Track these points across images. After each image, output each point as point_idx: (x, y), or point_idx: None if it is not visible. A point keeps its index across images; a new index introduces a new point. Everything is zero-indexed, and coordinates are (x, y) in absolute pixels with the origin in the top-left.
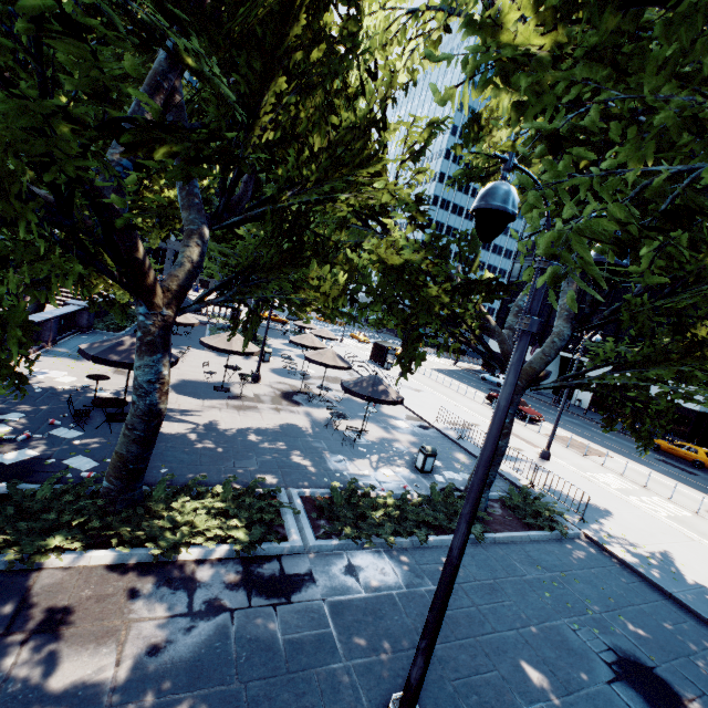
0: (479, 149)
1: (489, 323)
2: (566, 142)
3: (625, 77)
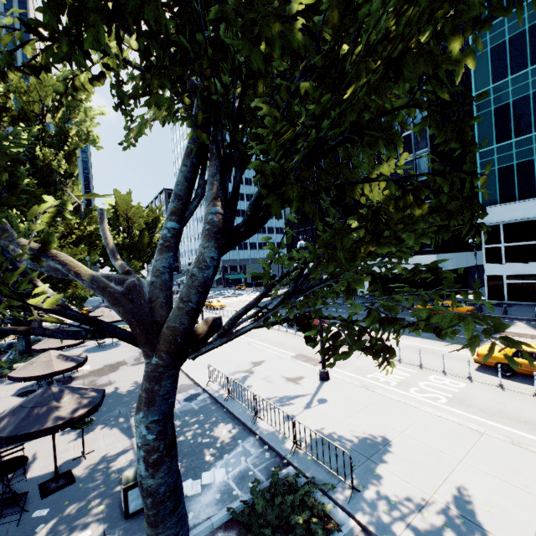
0: None
1: (80, 279)
2: None
3: None
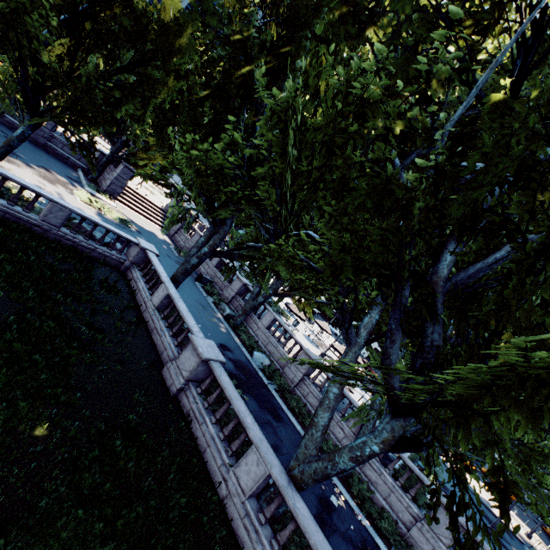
0: None
1: None
2: None
3: None
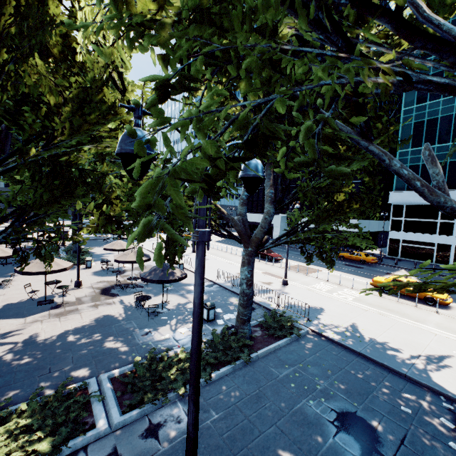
0: (192, 101)
1: (224, 214)
2: (173, 90)
3: (221, 40)
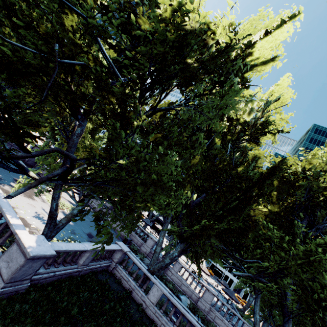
0: None
1: None
2: None
3: None
